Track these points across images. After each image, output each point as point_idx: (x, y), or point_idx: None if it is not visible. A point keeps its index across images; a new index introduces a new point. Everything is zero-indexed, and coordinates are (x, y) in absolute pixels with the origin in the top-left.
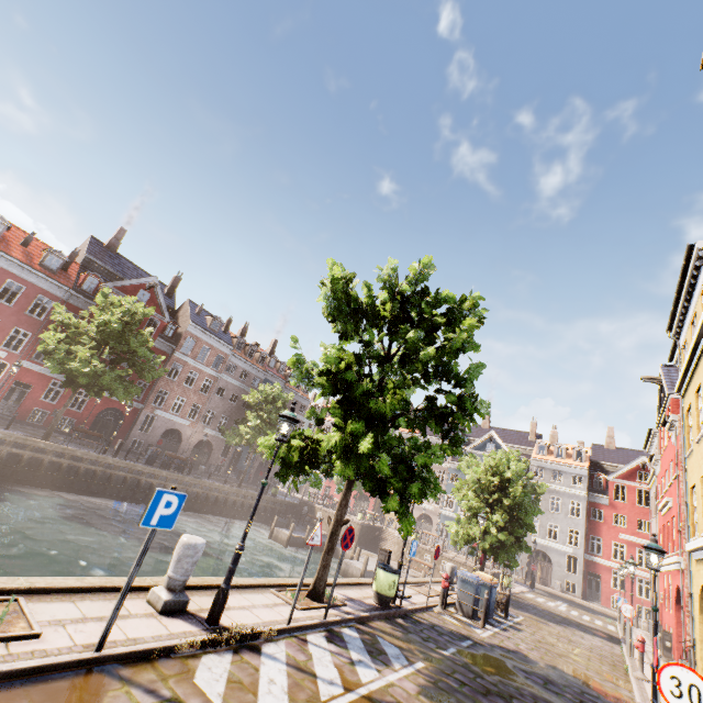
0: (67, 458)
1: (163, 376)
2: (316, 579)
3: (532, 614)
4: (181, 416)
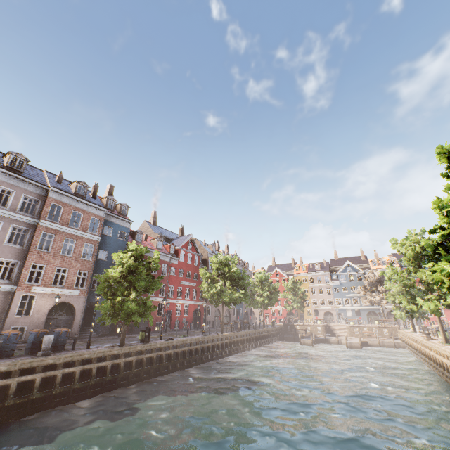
0: (234, 338)
1: None
2: (445, 338)
3: None
4: None
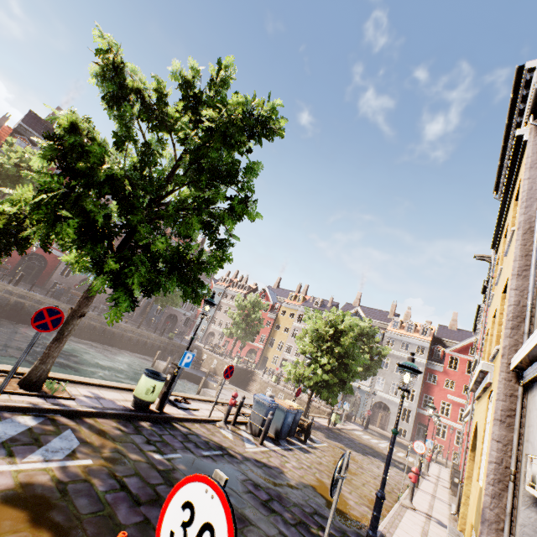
0: None
1: None
2: (33, 367)
3: (341, 444)
4: None
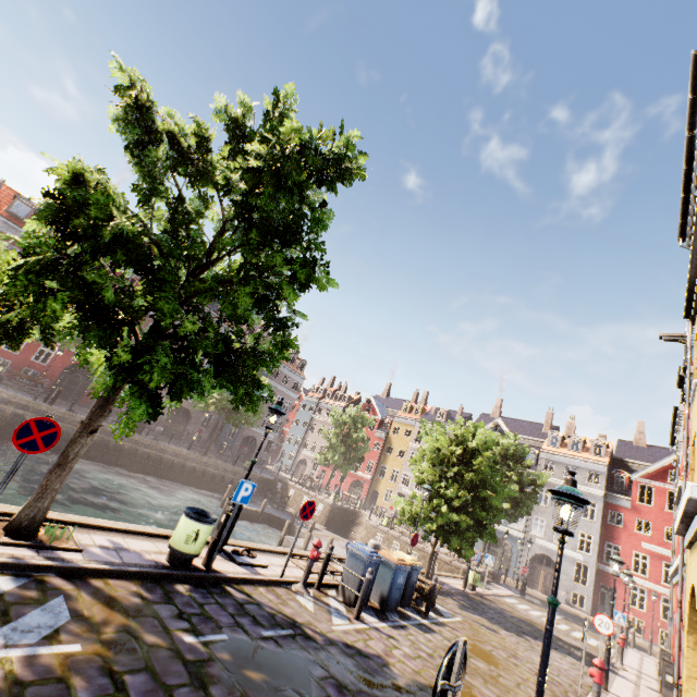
0: None
1: None
2: (25, 505)
3: (484, 618)
4: None
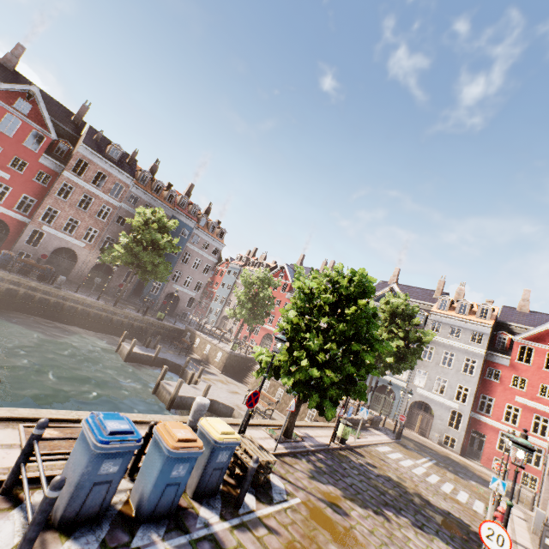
0: None
1: (50, 193)
2: None
3: (338, 489)
4: (75, 237)
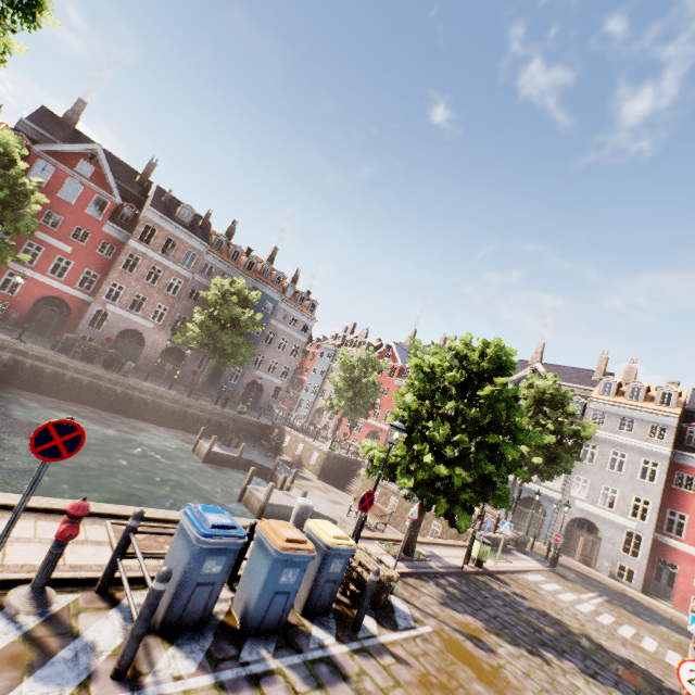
0: None
1: (115, 267)
2: None
3: (478, 620)
4: (143, 317)
